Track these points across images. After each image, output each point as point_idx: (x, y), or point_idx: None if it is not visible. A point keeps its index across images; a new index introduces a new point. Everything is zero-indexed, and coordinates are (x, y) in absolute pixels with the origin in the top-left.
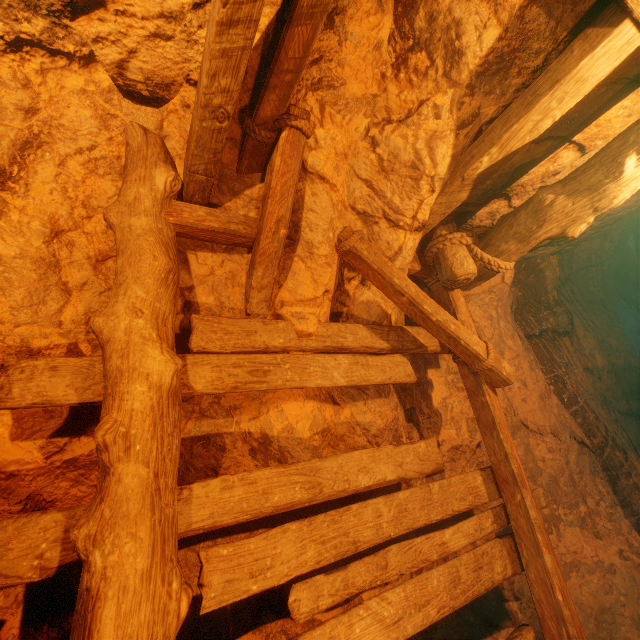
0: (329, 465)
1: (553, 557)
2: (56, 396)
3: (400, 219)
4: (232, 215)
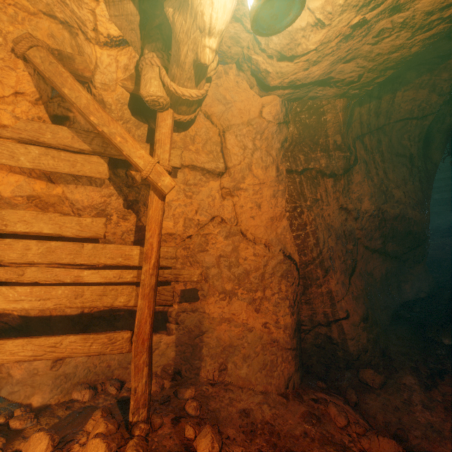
0: None
1: (146, 303)
2: None
3: (87, 31)
4: None
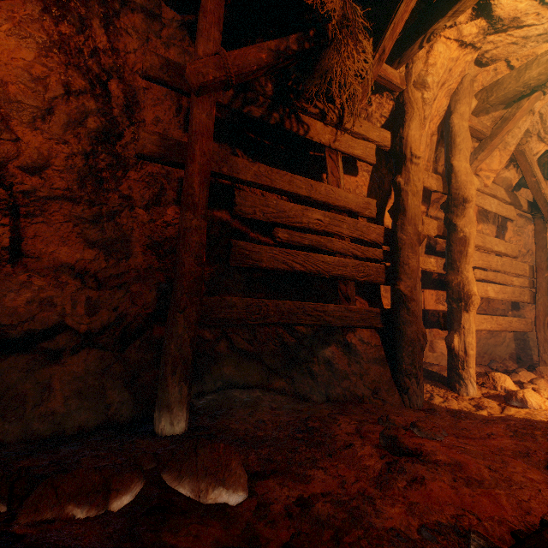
0: (488, 238)
1: None
2: (432, 186)
3: (546, 138)
4: (483, 124)
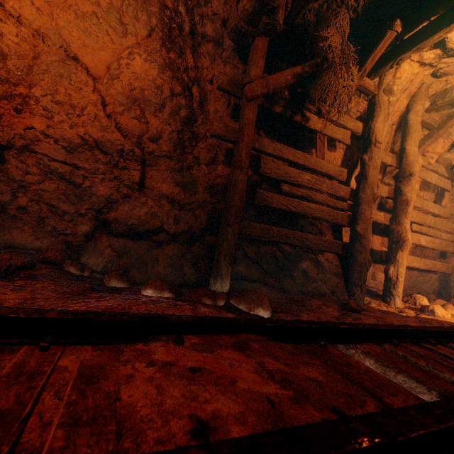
0: (426, 202)
1: None
2: (388, 162)
3: None
4: (433, 118)
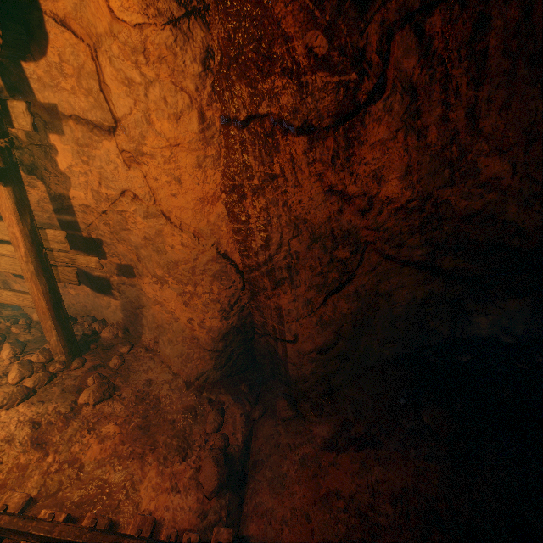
0: None
1: (33, 285)
2: None
3: None
4: None
